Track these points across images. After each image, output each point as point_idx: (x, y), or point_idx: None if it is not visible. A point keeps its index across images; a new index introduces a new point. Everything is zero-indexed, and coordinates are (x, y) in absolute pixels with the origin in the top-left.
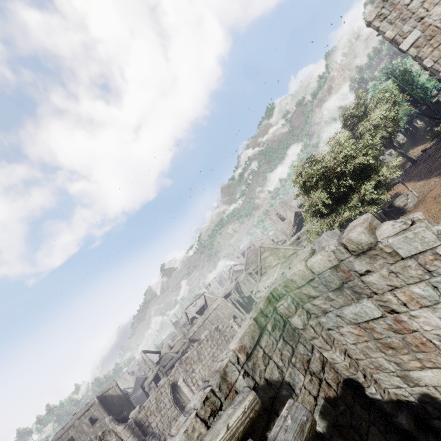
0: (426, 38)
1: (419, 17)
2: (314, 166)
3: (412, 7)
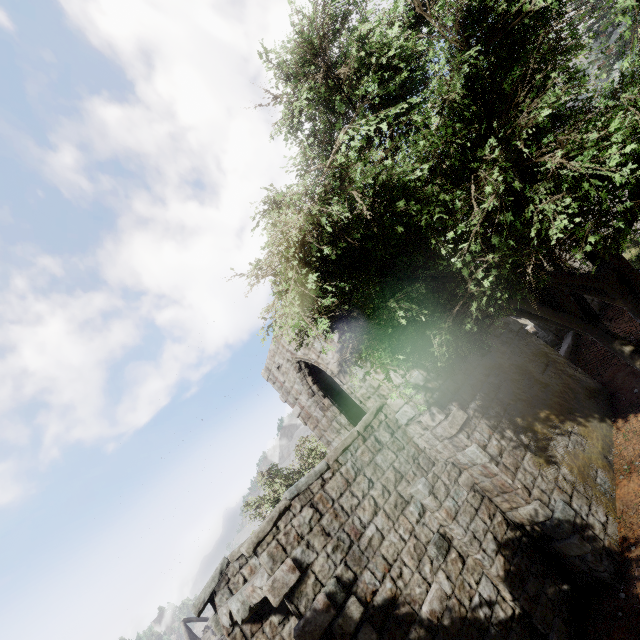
0: (306, 416)
1: (294, 396)
2: (270, 484)
3: (287, 386)
